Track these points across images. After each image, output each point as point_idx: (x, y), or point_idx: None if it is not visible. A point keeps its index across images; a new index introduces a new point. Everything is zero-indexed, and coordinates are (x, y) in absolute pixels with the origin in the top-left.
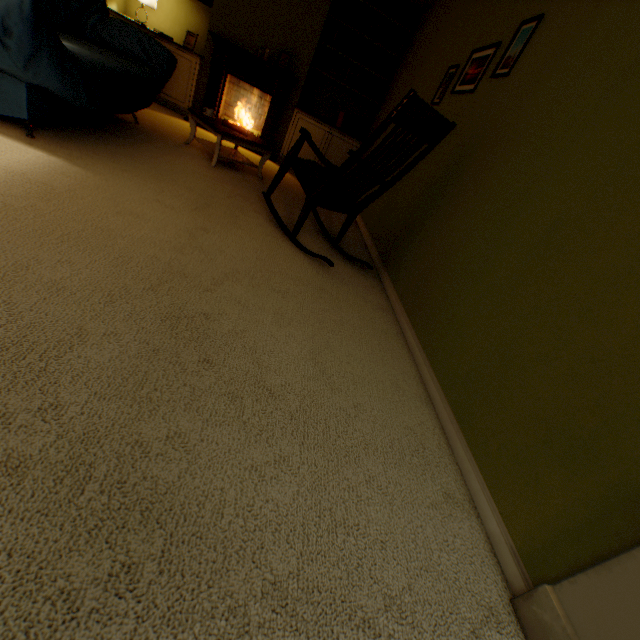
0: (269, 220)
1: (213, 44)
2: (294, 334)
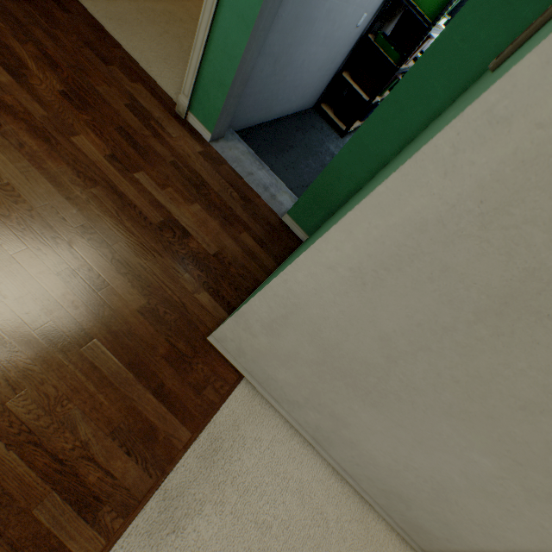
0: None
1: None
2: None
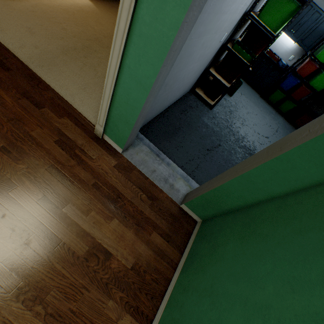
0: None
1: None
2: None
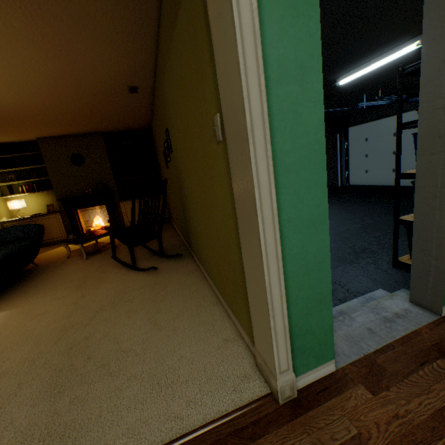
0: (122, 267)
1: (62, 203)
2: (138, 316)
